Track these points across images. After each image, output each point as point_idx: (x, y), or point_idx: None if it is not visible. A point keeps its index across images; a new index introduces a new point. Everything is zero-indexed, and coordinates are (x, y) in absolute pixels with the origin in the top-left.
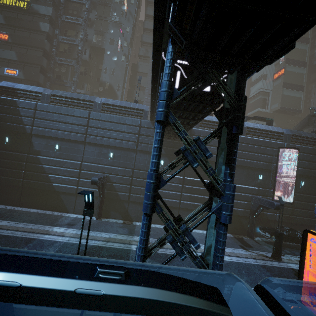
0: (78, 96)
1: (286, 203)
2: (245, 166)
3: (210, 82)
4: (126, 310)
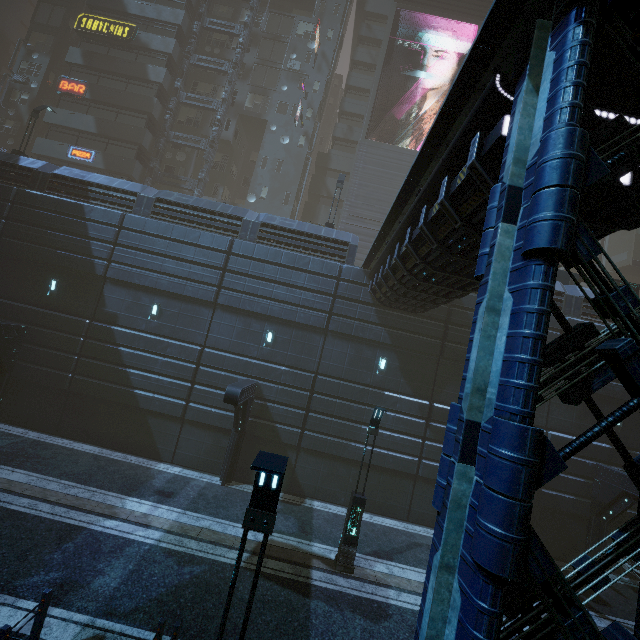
0: (212, 204)
1: None
2: None
3: None
4: None
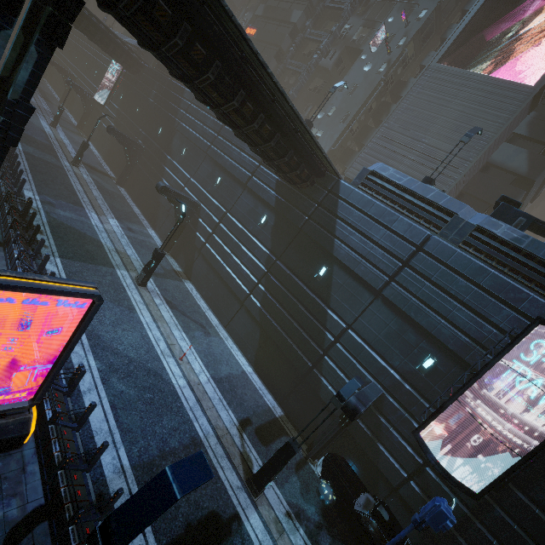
0: None
1: (432, 461)
2: (401, 309)
3: None
4: None
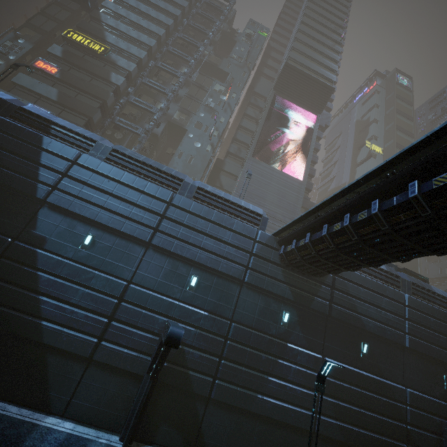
0: (158, 165)
1: None
2: (421, 352)
3: None
4: None
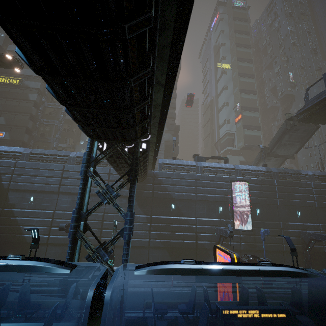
0: (55, 152)
1: (244, 231)
2: (205, 200)
3: (124, 147)
4: (17, 270)
